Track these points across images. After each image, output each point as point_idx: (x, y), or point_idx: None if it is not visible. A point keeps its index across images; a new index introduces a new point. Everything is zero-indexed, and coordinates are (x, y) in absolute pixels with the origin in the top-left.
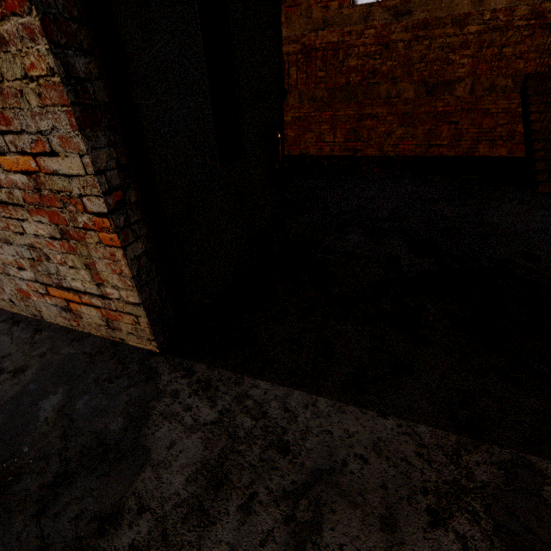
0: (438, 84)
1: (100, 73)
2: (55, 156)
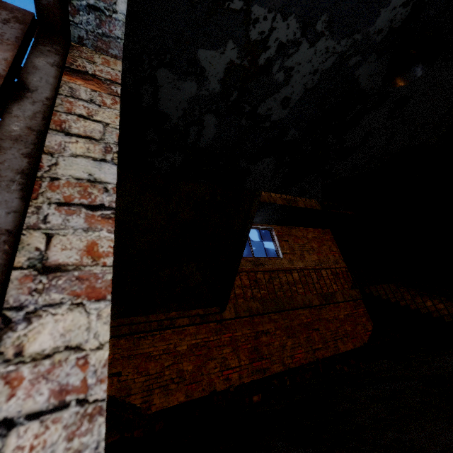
0: (327, 294)
1: None
2: None
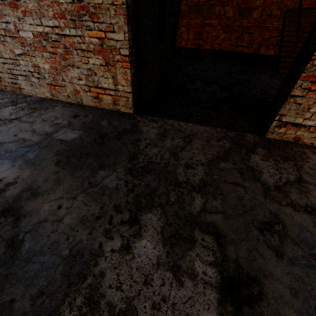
0: (245, 10)
1: (131, 4)
2: (114, 33)
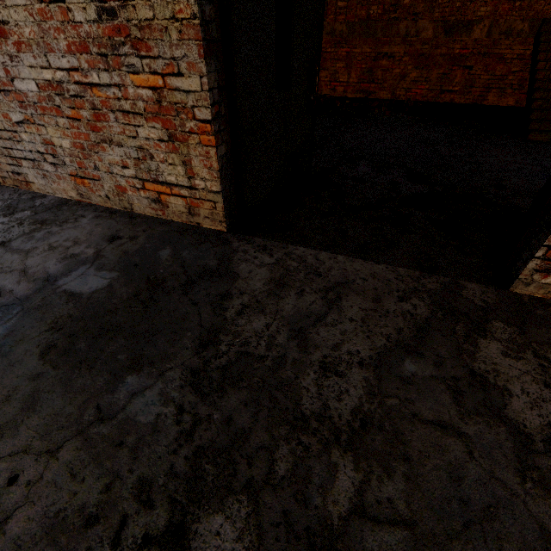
0: (457, 24)
1: (215, 17)
2: (180, 76)
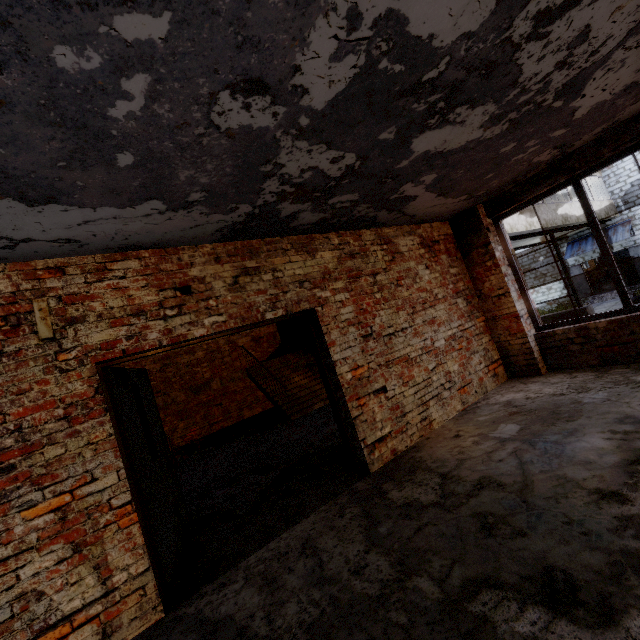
0: (199, 386)
1: (115, 431)
2: (94, 481)
